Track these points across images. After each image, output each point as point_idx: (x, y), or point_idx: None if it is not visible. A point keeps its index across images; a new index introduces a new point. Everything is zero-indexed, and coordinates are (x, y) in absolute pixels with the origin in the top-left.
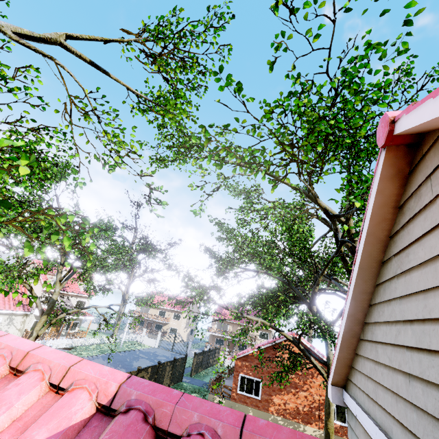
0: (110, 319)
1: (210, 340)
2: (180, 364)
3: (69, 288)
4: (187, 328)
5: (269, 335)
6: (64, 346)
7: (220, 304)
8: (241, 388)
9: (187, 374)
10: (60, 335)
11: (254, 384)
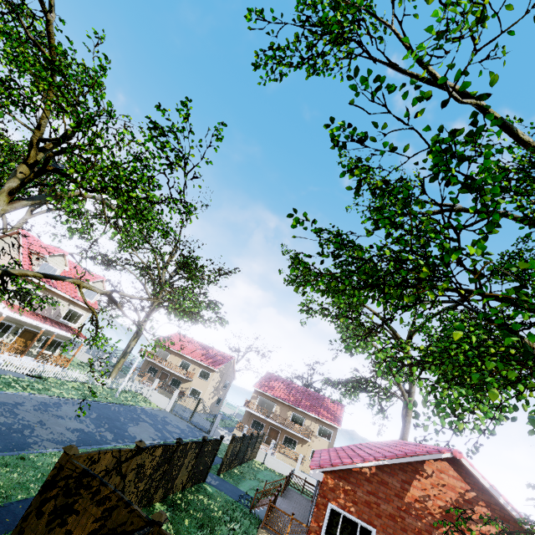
0: (112, 357)
1: (244, 420)
2: (209, 450)
3: (62, 286)
4: (214, 395)
5: (333, 434)
6: (27, 371)
7: (268, 372)
8: (328, 534)
9: (212, 469)
10: (28, 354)
11: (358, 534)
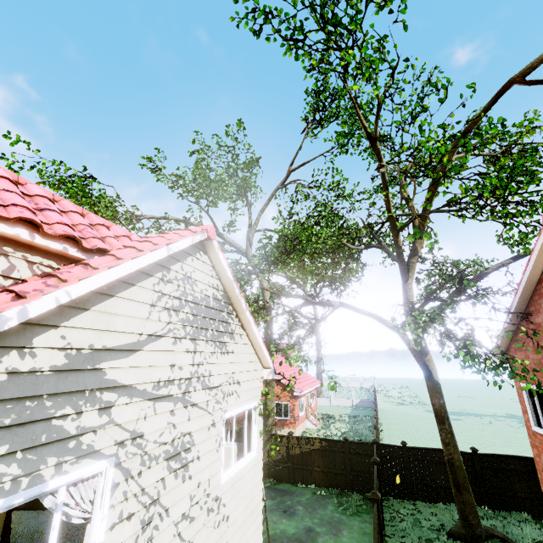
0: None
1: None
2: None
3: None
4: None
5: None
6: None
7: None
8: None
9: None
10: None
11: None
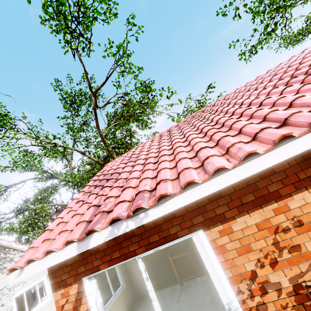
0: None
1: None
2: None
3: None
4: None
5: None
6: None
7: None
8: None
9: None
10: None
11: None
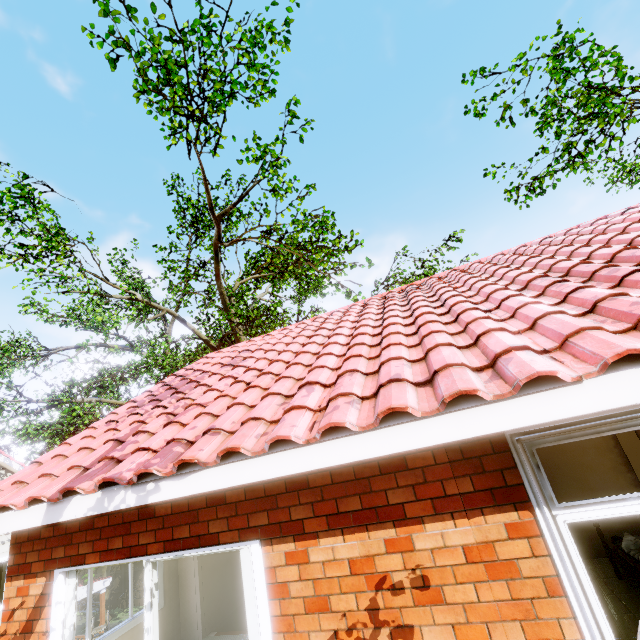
0: None
1: None
2: None
3: None
4: None
5: None
6: None
7: None
8: None
9: None
10: None
11: None
